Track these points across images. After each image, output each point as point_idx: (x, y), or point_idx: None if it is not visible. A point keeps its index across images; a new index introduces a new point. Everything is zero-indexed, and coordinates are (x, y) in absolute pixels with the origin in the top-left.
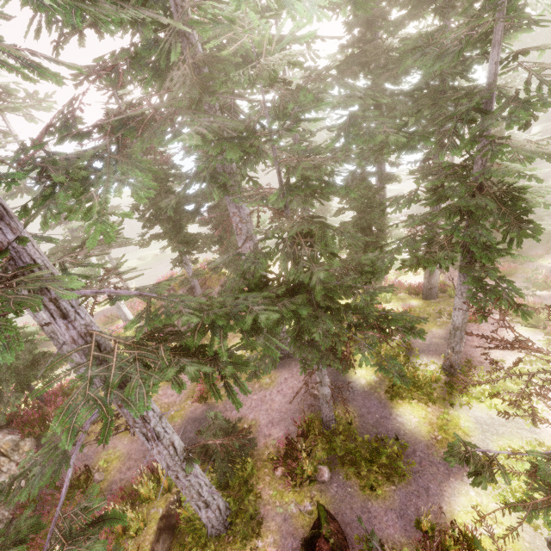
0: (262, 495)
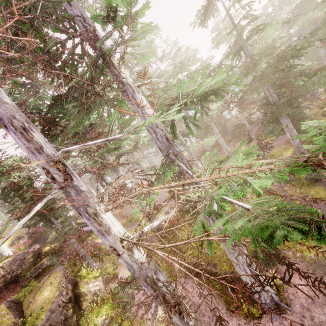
0: None
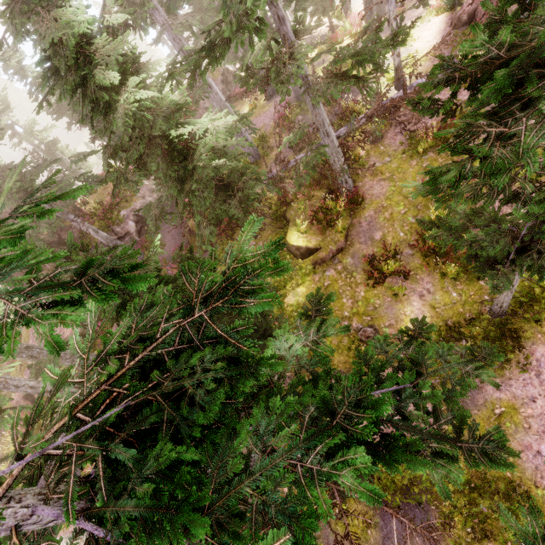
0: (272, 142)
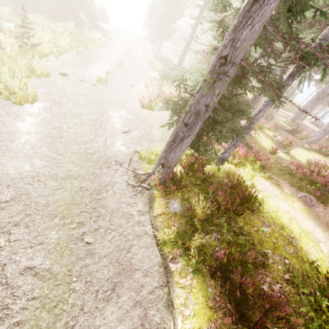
0: None
